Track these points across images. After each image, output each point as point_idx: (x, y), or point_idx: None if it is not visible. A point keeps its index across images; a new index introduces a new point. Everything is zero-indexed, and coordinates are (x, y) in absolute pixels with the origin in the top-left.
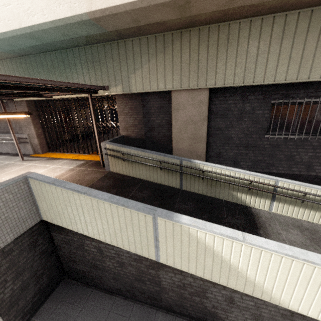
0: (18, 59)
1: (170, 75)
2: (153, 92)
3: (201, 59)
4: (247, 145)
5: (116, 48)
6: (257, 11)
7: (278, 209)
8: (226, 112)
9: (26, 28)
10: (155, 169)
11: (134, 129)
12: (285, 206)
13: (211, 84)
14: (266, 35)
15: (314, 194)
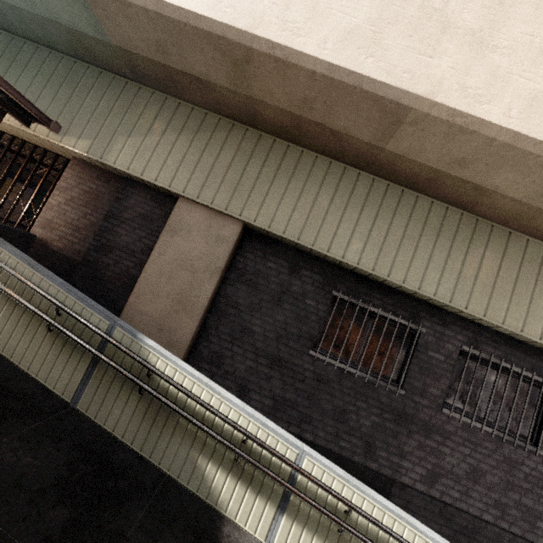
0: None
1: (188, 170)
2: (148, 185)
3: (248, 173)
4: (275, 359)
5: (120, 89)
6: (340, 150)
7: (286, 542)
8: (259, 279)
9: None
10: (35, 323)
11: (69, 233)
12: (304, 538)
13: (249, 216)
14: (345, 190)
15: (367, 515)
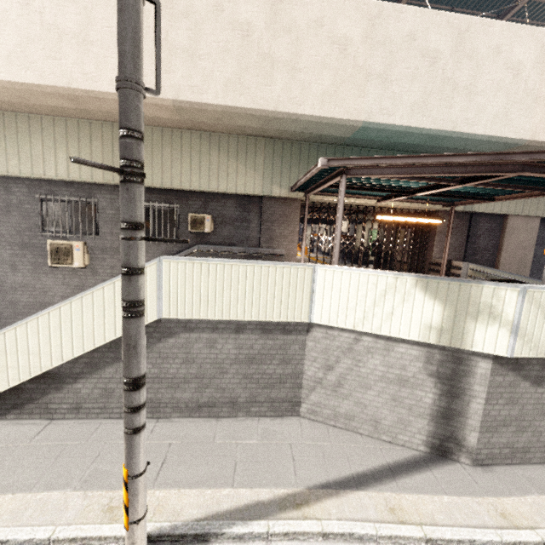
0: (331, 147)
1: (514, 201)
2: (486, 213)
3: None
4: None
5: None
6: None
7: None
8: (543, 241)
9: (456, 133)
10: None
11: (451, 251)
12: None
13: None
14: None
15: None
